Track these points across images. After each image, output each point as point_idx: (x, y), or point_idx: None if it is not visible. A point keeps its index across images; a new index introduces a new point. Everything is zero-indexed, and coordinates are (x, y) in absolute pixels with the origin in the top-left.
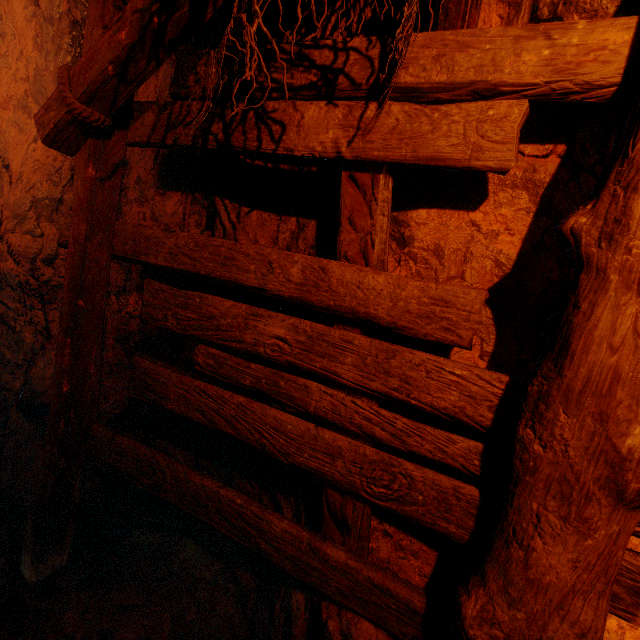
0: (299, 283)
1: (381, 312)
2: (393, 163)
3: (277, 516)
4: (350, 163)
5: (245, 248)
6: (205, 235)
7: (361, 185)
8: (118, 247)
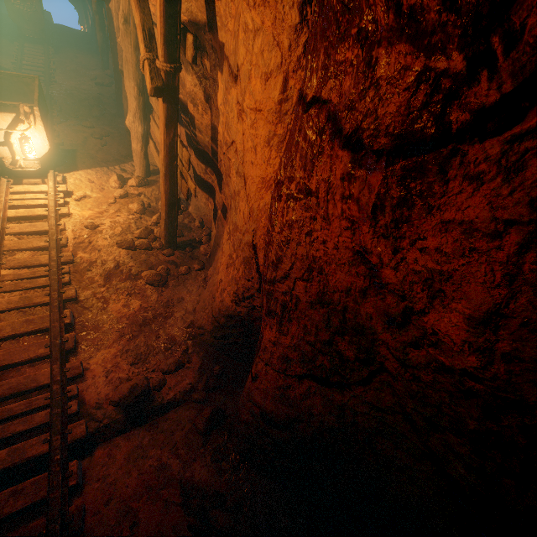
0: None
1: None
2: None
3: None
4: None
5: None
6: None
7: None
8: None
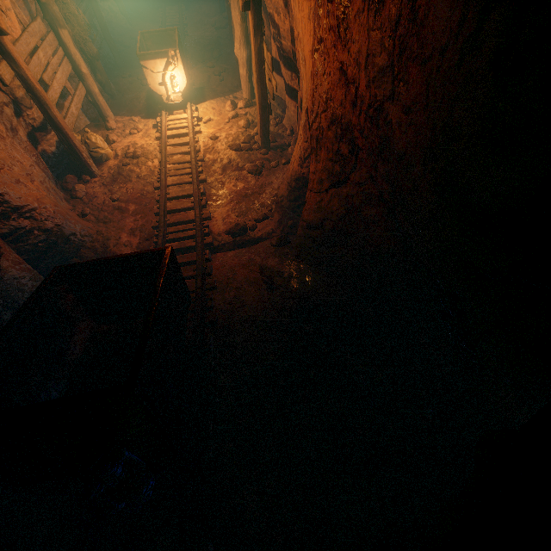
0: None
1: None
2: None
3: None
4: None
5: None
6: None
7: None
8: None
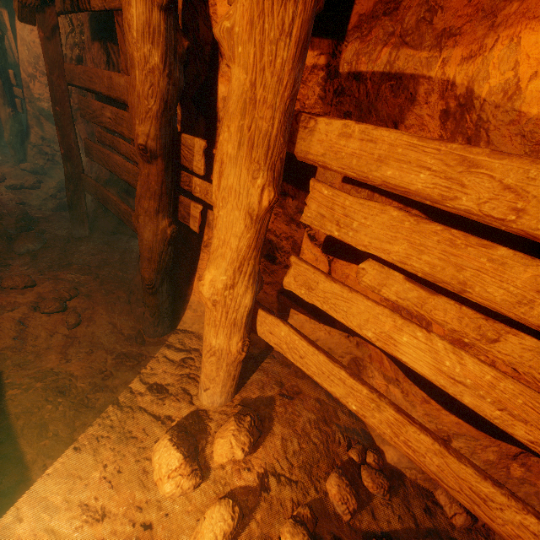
0: (107, 87)
1: (126, 98)
2: (119, 10)
3: (125, 205)
4: (116, 12)
5: (93, 71)
6: (107, 68)
7: (120, 25)
8: (67, 78)
